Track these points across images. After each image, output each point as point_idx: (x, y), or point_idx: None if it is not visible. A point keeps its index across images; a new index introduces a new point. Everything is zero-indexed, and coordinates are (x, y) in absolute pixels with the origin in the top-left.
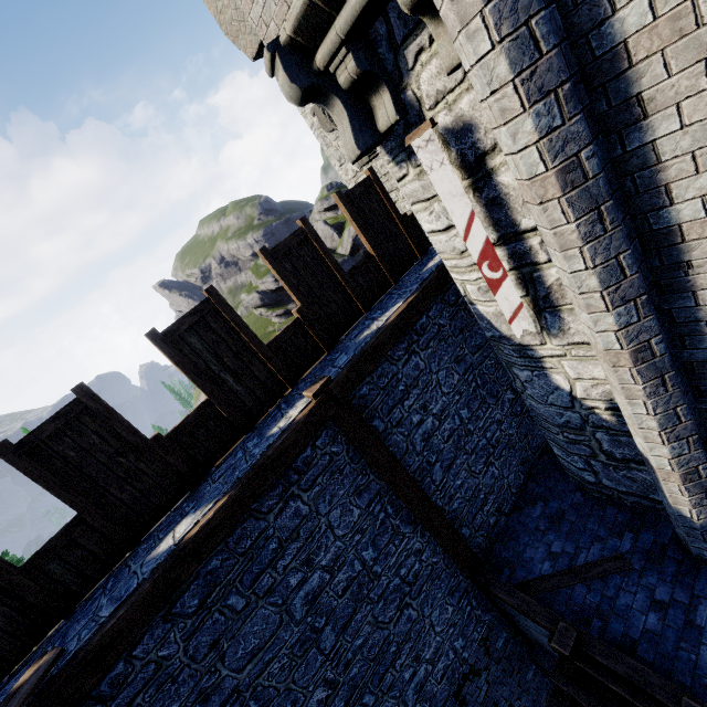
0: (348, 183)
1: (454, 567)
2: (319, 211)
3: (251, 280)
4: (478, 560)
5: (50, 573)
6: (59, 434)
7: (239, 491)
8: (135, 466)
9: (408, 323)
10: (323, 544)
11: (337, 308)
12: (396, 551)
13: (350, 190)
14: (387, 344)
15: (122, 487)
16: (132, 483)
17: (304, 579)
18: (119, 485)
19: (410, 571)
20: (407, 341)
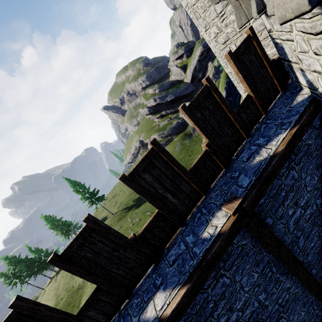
0: (210, 42)
1: (306, 291)
2: (173, 60)
3: (143, 101)
4: (321, 286)
5: (90, 316)
6: (81, 246)
7: (192, 284)
8: (123, 255)
9: (292, 149)
10: (237, 297)
11: (229, 138)
12: (276, 291)
13: (237, 49)
14: (278, 168)
15: (118, 268)
16: (123, 264)
17: (228, 318)
18: (117, 267)
19: (283, 300)
20: (287, 161)
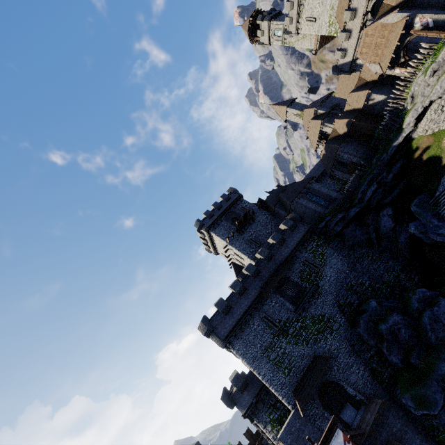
0: None
1: None
2: None
3: None
4: None
5: None
6: None
7: None
8: None
9: None
10: None
11: None
12: None
13: None
14: None
15: None
16: None
17: None
18: None
19: None
20: None
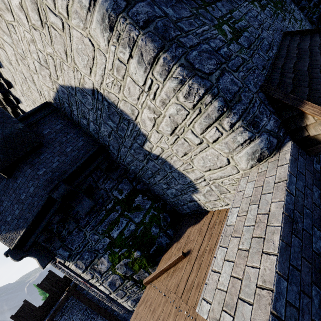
0: None
1: None
2: None
3: None
4: (120, 320)
5: None
6: (21, 311)
7: (50, 317)
8: (35, 314)
9: None
10: None
11: None
12: None
13: None
14: None
15: (32, 319)
16: (34, 318)
17: None
18: (32, 319)
19: None
20: None
